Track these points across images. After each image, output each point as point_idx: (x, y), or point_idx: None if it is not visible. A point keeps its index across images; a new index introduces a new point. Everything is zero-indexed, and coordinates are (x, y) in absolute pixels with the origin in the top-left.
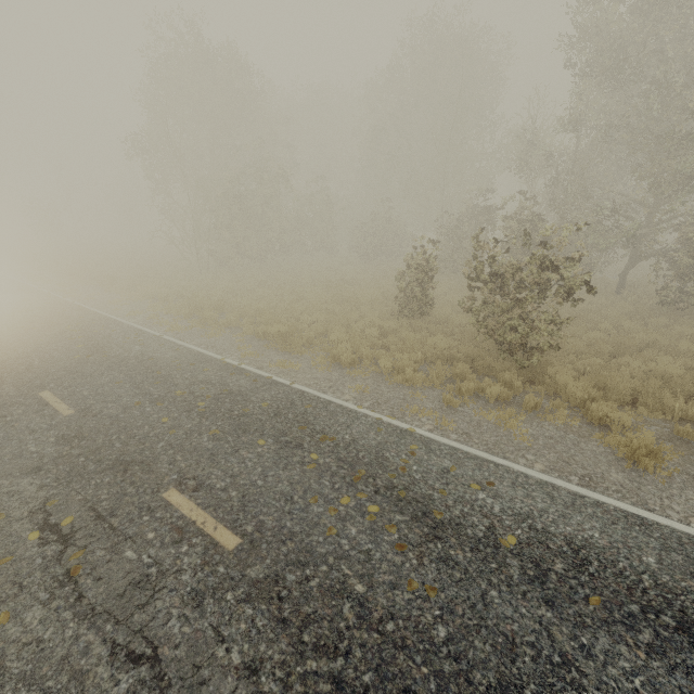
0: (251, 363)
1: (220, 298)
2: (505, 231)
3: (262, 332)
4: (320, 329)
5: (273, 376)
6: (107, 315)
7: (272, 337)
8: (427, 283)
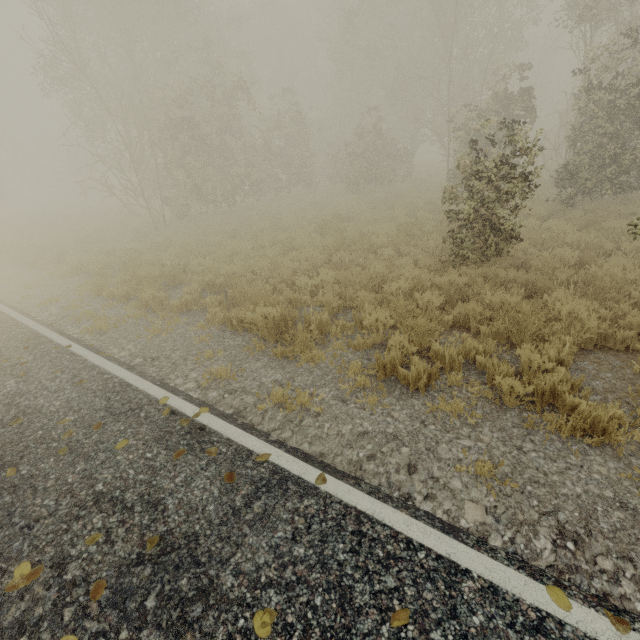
0: (220, 401)
1: (176, 262)
2: (583, 109)
3: (238, 319)
4: (335, 302)
5: (271, 451)
6: (5, 309)
7: (256, 328)
8: (523, 198)
